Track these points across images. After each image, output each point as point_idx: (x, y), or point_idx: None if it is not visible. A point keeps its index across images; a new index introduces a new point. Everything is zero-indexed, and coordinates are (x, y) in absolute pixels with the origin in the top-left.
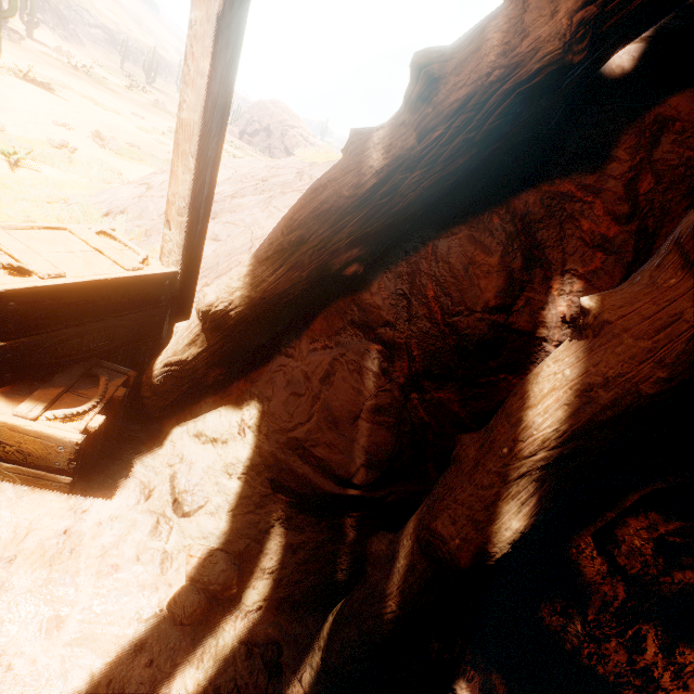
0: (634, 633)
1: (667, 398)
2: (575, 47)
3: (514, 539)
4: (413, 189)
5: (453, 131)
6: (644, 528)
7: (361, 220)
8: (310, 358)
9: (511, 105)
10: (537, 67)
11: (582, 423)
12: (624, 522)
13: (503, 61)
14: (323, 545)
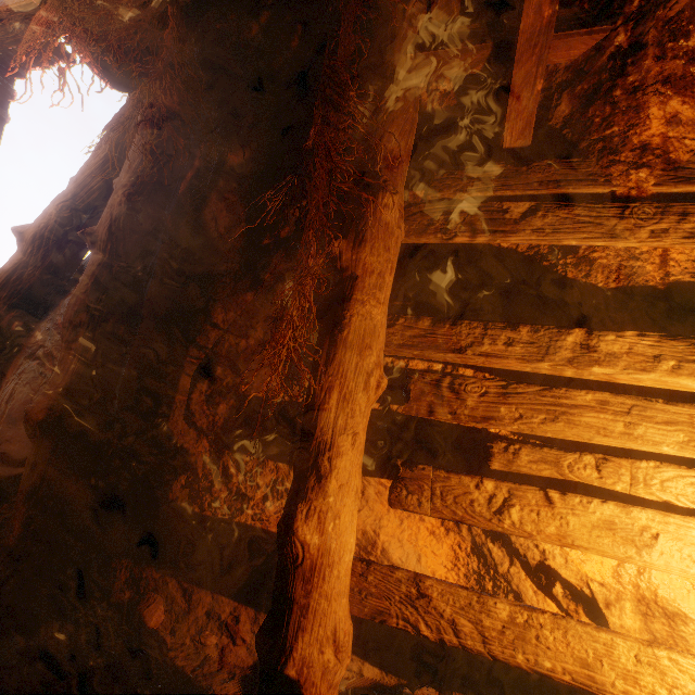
0: (223, 468)
1: (91, 291)
2: (64, 212)
3: (66, 392)
4: (33, 276)
5: (37, 248)
6: (200, 396)
7: (8, 296)
8: (4, 393)
9: (57, 235)
10: (55, 220)
11: (71, 315)
12: (192, 399)
13: (43, 221)
14: (4, 526)
